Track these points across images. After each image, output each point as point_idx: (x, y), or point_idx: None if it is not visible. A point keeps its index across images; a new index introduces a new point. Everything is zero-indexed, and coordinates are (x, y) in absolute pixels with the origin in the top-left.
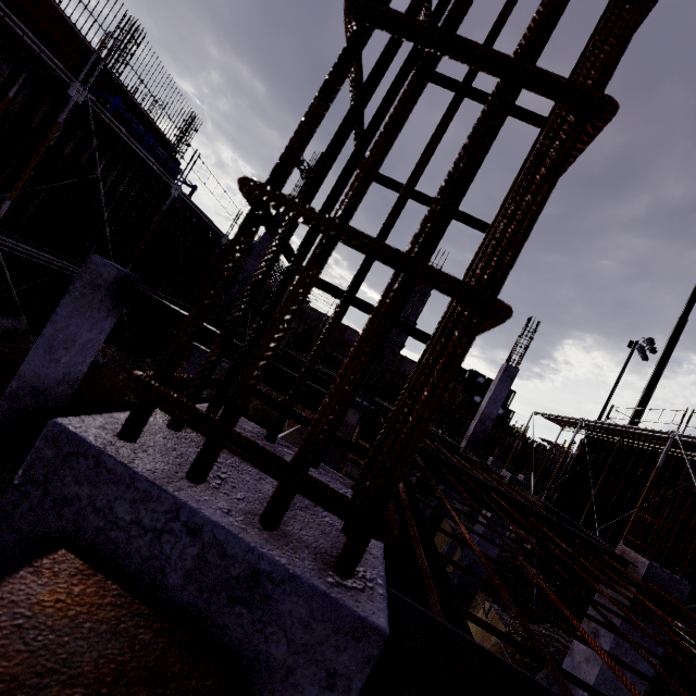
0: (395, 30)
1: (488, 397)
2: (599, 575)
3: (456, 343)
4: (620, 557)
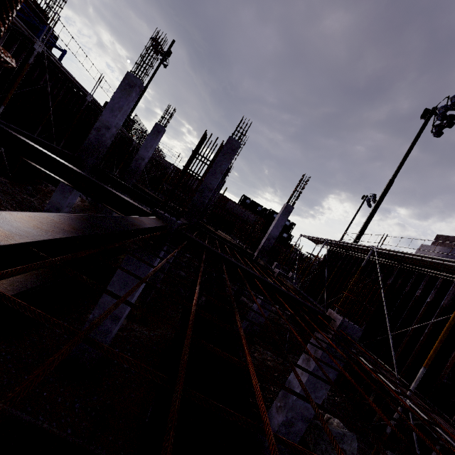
0: None
1: (274, 224)
2: (304, 326)
3: None
4: (327, 316)
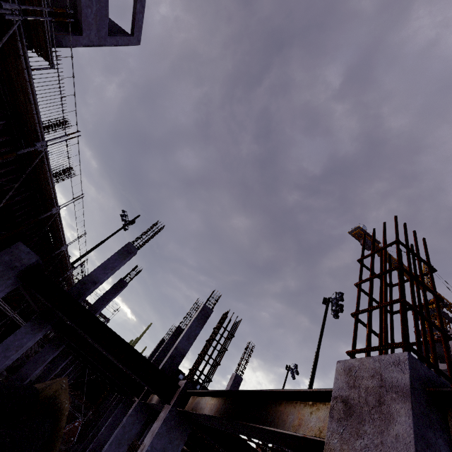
0: (408, 274)
1: None
2: None
3: (446, 344)
4: None
